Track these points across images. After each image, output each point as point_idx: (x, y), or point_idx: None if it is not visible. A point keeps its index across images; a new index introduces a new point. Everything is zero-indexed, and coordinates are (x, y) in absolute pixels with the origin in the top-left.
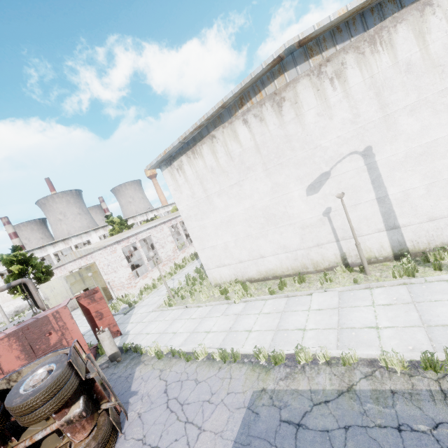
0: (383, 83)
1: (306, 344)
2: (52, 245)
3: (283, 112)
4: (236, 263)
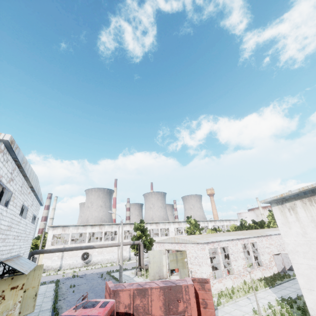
0: None
1: None
2: (150, 223)
3: None
4: None
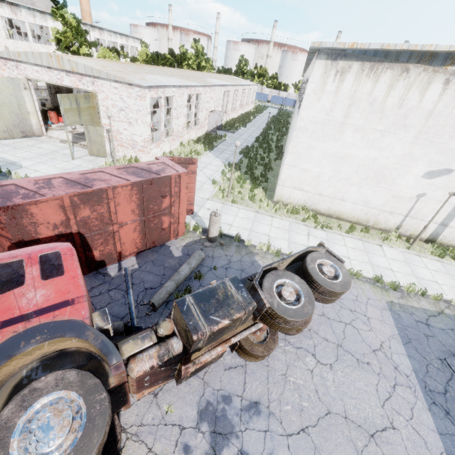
0: None
1: (400, 281)
2: None
3: None
4: (315, 194)
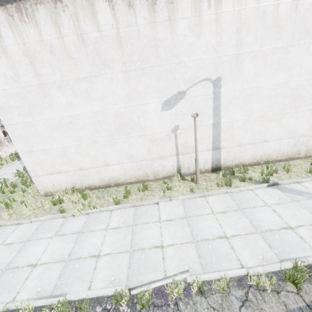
0: (245, 22)
1: (170, 267)
2: None
3: (156, 7)
4: (76, 170)
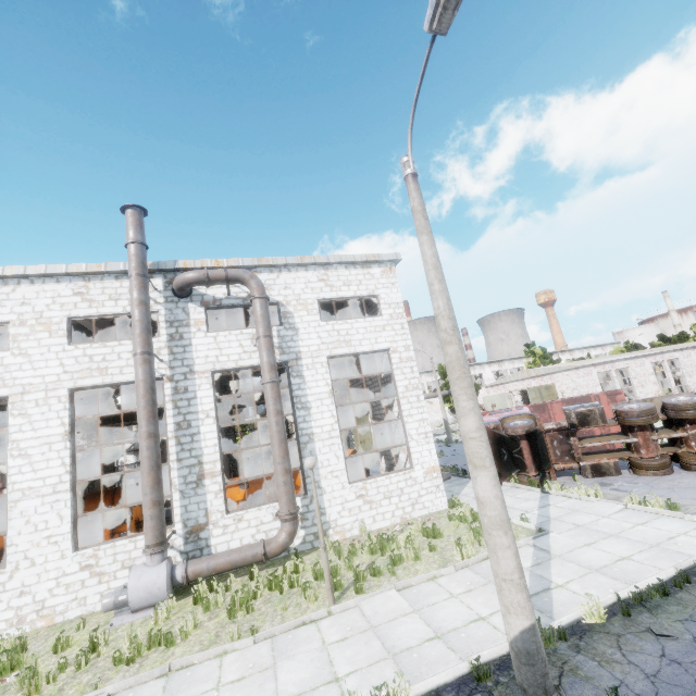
0: None
1: None
2: None
3: None
4: None
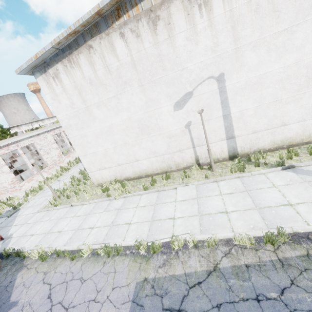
0: (238, 18)
1: (177, 231)
2: None
3: (157, 31)
4: (116, 166)
